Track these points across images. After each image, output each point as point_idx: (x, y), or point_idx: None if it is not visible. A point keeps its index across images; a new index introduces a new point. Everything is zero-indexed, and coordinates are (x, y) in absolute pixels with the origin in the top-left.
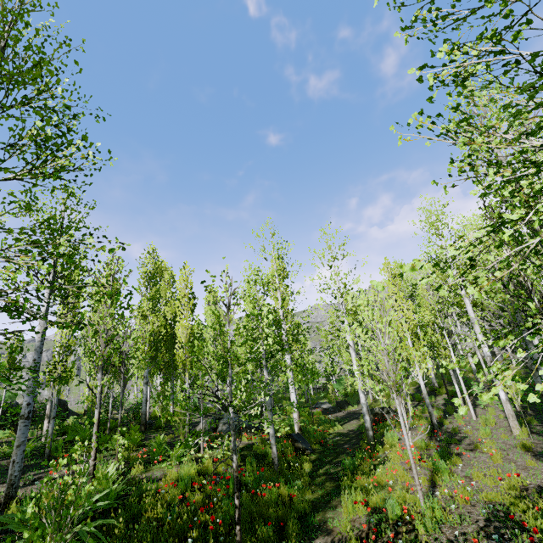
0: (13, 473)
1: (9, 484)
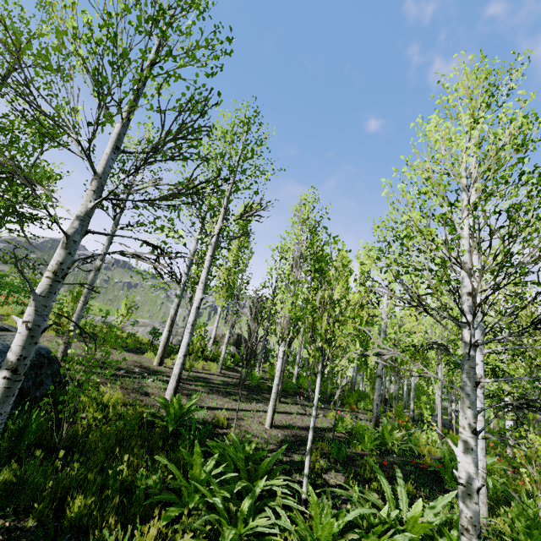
0: (377, 411)
1: (376, 418)
